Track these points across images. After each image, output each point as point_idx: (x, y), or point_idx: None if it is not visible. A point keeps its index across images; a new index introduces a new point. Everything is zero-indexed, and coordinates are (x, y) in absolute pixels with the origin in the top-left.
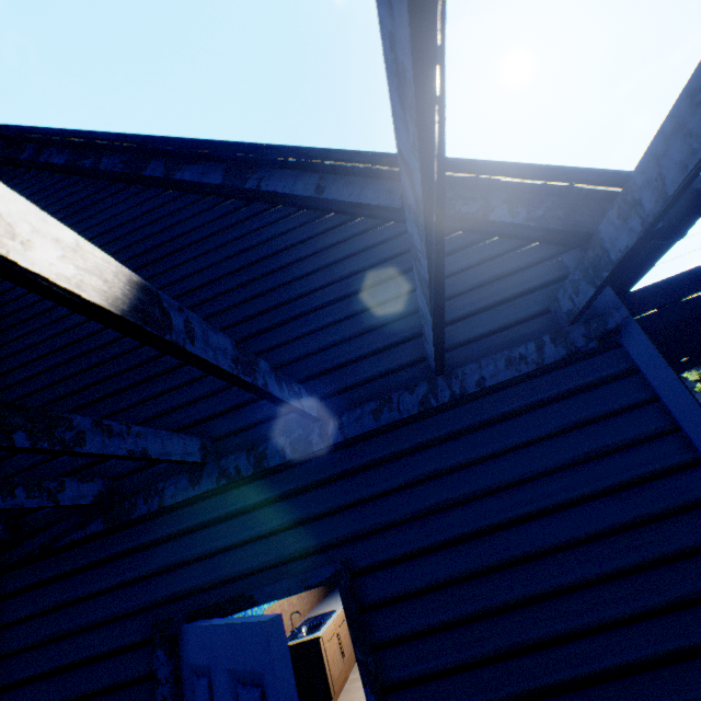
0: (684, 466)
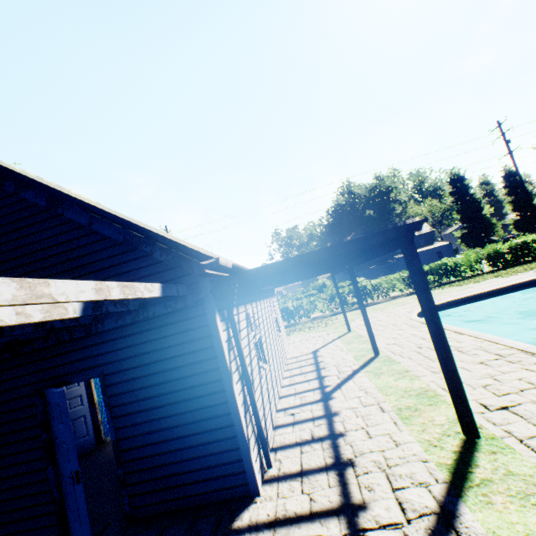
0: (209, 347)
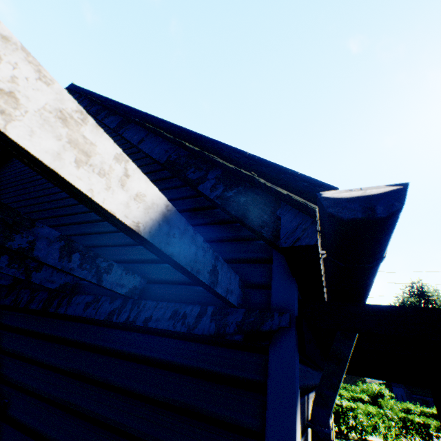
0: None
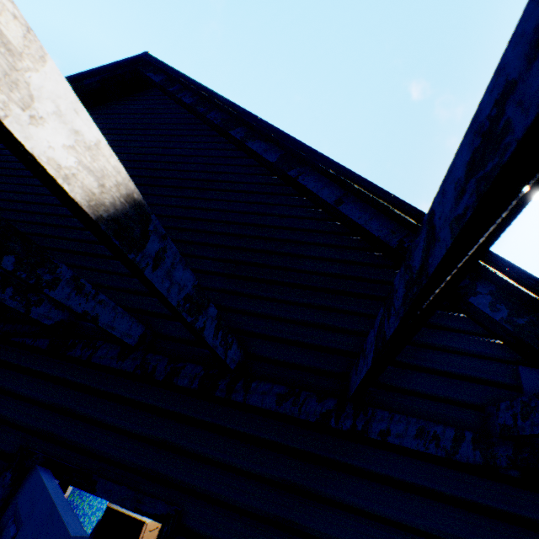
0: None
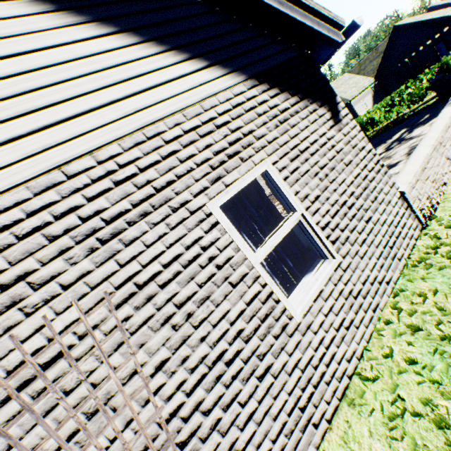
0: None
